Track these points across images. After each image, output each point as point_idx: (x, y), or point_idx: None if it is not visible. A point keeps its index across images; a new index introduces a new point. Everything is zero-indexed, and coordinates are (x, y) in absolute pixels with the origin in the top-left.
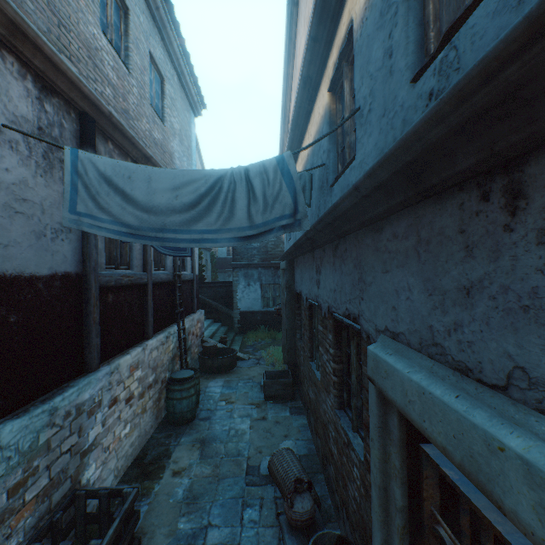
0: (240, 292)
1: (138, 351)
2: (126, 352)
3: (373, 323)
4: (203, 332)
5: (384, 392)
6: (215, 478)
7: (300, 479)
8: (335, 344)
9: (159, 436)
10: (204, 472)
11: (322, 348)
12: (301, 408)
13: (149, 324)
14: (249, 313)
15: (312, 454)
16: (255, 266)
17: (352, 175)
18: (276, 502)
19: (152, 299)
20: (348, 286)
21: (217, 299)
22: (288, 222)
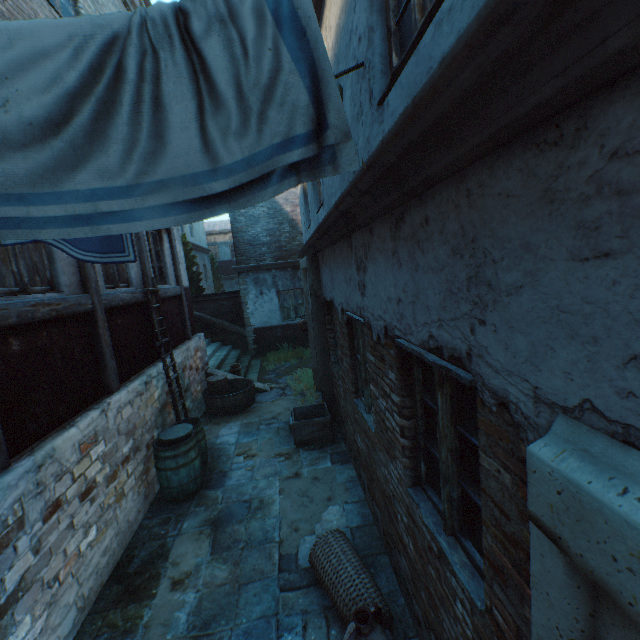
0: (251, 304)
1: (92, 417)
2: (69, 425)
3: (524, 380)
4: (206, 362)
5: (623, 601)
6: (233, 585)
7: (363, 610)
8: (403, 388)
9: (152, 523)
10: (218, 576)
11: (376, 389)
12: (345, 453)
13: (109, 372)
14: (266, 330)
15: (368, 524)
16: (268, 269)
17: (442, 37)
18: (326, 616)
19: (107, 333)
20: (435, 294)
21: (223, 315)
22: (304, 154)
